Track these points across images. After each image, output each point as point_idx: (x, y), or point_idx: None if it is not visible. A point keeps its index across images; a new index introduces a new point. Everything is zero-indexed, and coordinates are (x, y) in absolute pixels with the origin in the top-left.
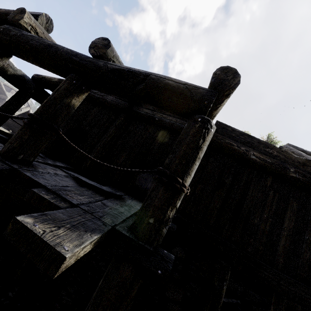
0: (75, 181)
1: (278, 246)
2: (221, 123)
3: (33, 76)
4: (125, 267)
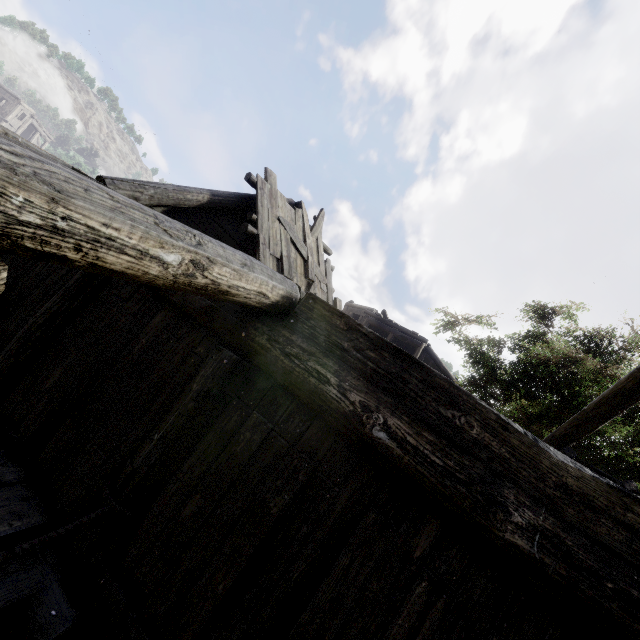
0: None
1: None
2: (320, 301)
3: None
4: None
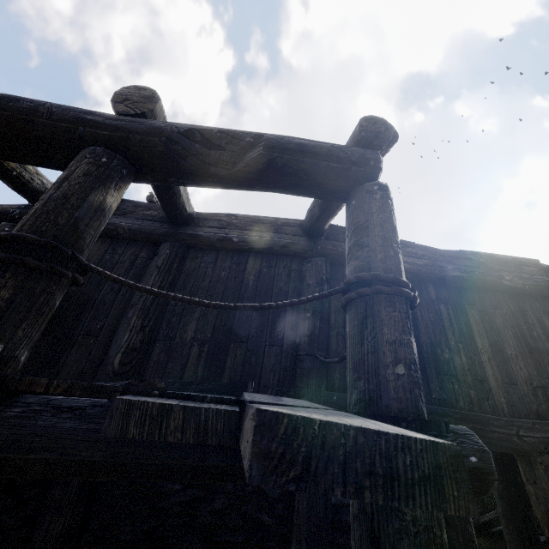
0: None
1: (488, 380)
2: (337, 226)
3: None
4: None
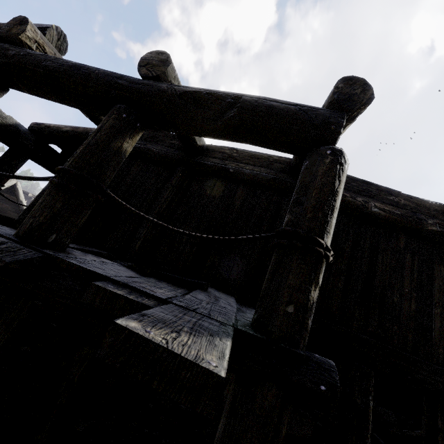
0: (132, 270)
1: (432, 331)
2: None
3: (31, 125)
4: (264, 390)
